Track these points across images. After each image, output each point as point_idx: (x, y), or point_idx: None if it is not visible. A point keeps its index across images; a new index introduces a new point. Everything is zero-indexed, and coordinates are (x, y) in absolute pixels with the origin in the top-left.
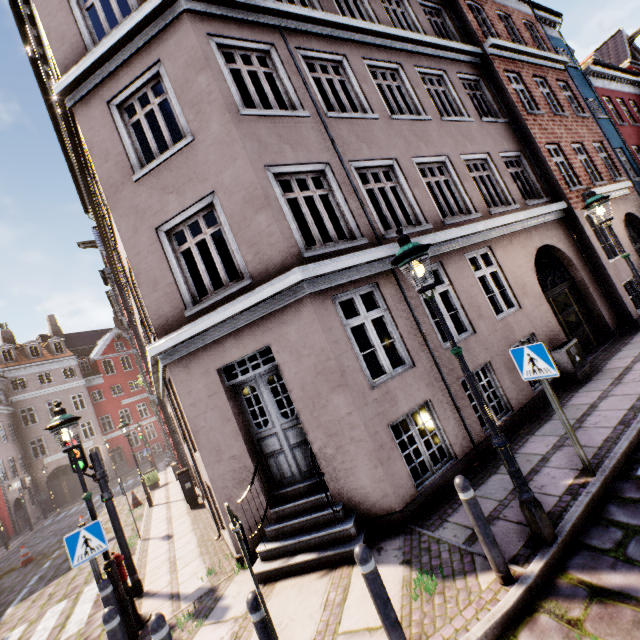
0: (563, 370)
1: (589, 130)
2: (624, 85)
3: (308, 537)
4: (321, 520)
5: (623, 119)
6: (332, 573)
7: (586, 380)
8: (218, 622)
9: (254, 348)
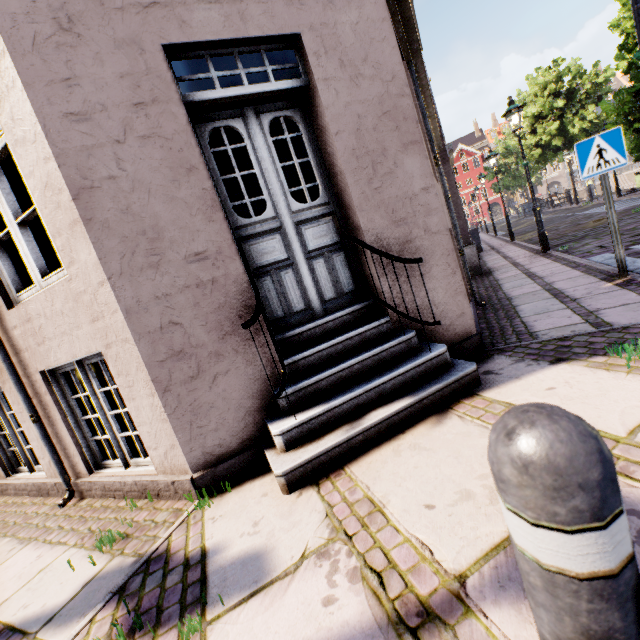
0: (471, 265)
1: None
2: None
3: (382, 380)
4: (387, 357)
5: None
6: (453, 413)
7: (488, 272)
8: (264, 588)
9: (266, 29)
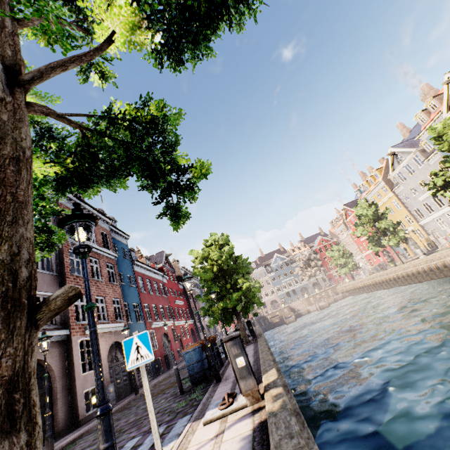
0: None
1: (115, 291)
2: (154, 274)
3: None
4: None
5: (146, 289)
6: None
7: None
8: None
9: None
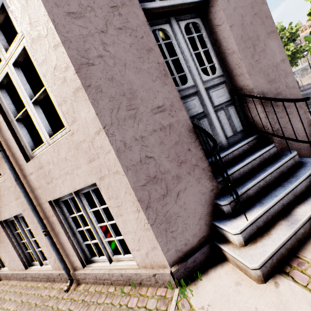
0: None
1: None
2: None
3: (294, 185)
4: (284, 169)
5: None
6: None
7: None
8: None
9: None
